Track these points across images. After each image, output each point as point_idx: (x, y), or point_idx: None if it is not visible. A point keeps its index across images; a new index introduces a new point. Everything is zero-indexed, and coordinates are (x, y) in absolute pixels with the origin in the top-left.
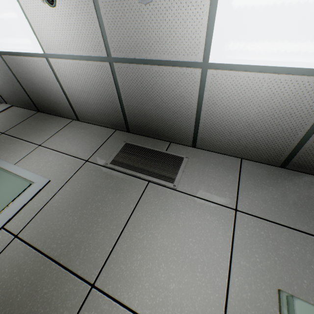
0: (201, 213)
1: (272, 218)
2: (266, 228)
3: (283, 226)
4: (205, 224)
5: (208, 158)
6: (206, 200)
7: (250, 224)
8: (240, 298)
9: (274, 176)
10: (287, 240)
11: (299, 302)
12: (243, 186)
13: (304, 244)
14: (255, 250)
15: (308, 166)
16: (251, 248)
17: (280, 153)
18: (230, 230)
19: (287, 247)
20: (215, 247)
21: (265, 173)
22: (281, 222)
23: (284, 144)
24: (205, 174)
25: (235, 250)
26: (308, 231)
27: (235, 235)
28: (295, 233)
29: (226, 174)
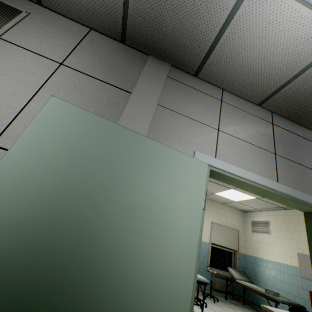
0: (23, 60)
1: (91, 74)
2: (82, 79)
3: (98, 80)
4: (22, 69)
5: (55, 20)
6: (33, 53)
7: (69, 75)
8: (32, 114)
9: (113, 49)
10: (95, 88)
11: (55, 98)
12: (79, 50)
13: (107, 91)
14: (64, 90)
15: (139, 41)
16: (60, 89)
17: (116, 21)
18: (47, 76)
19: (92, 91)
20: (25, 84)
21: (107, 45)
22: (98, 77)
23: (115, 8)
24: (43, 33)
25: (44, 88)
26: (115, 85)
27: (50, 80)
28: (104, 85)
29: (67, 37)
